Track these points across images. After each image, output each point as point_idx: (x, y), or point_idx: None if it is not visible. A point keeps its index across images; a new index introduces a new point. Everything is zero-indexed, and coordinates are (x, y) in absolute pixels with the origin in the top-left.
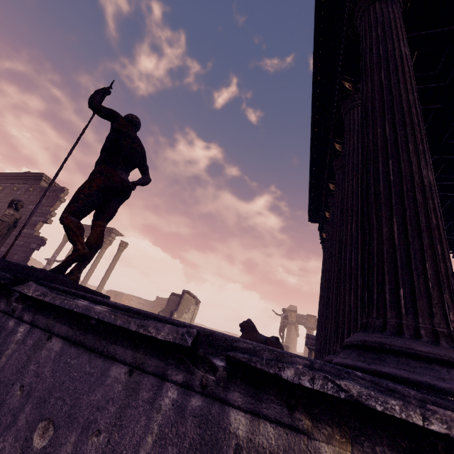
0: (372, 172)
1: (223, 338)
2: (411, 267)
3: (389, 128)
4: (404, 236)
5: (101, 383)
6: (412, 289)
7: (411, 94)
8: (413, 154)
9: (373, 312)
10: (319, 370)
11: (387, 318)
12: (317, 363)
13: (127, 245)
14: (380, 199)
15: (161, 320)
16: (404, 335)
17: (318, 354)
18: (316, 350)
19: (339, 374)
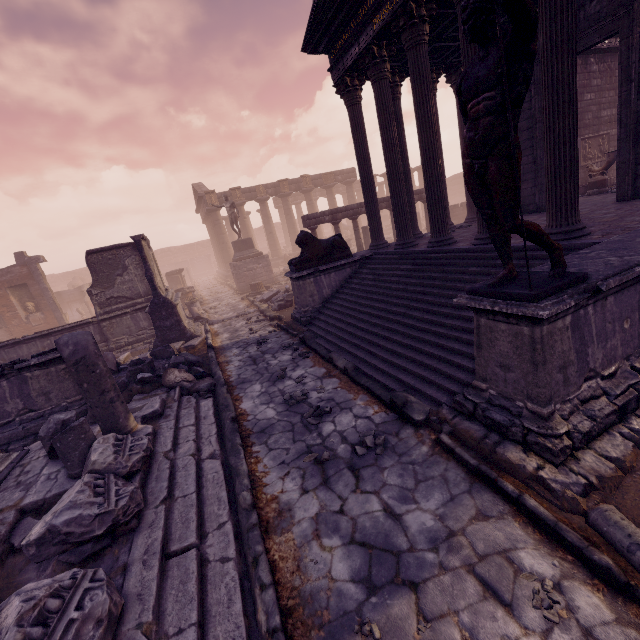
0: None
1: None
2: None
3: None
4: None
5: (636, 293)
6: None
7: None
8: None
9: None
10: None
11: None
12: None
13: None
14: None
15: None
16: None
17: (401, 231)
18: (372, 228)
19: None
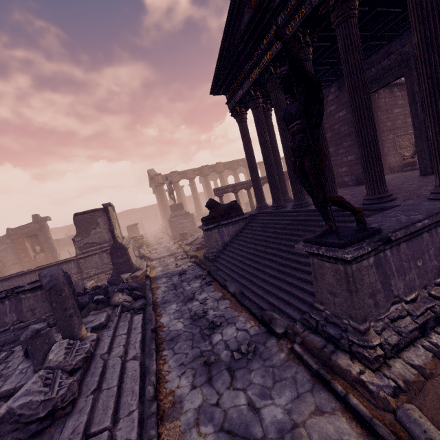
0: None
1: None
2: None
3: None
4: None
5: (423, 241)
6: None
7: None
8: None
9: None
10: None
11: None
12: None
13: None
14: None
15: (439, 213)
16: None
17: (275, 197)
18: (257, 196)
19: None
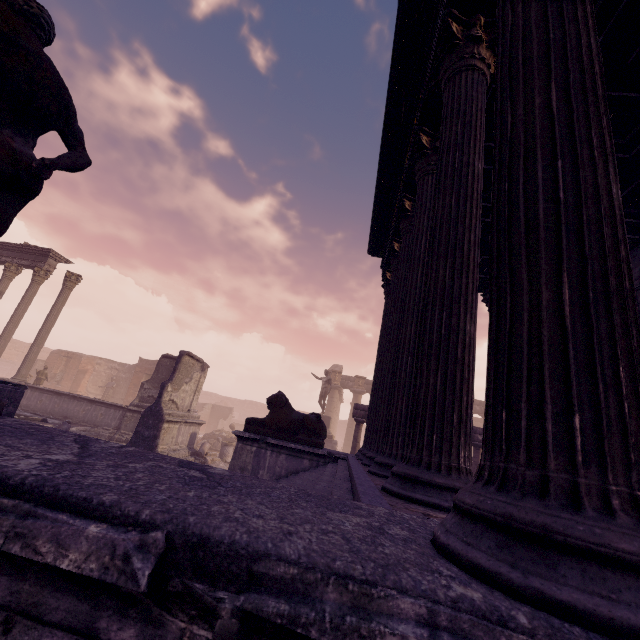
0: (523, 180)
1: (231, 552)
2: (594, 374)
3: (557, 97)
4: (583, 311)
5: None
6: (596, 417)
7: (593, 37)
8: (599, 153)
9: (519, 453)
10: (449, 630)
11: (549, 469)
12: (443, 611)
13: (79, 278)
14: (538, 236)
15: (76, 509)
16: (586, 511)
17: (371, 435)
18: (367, 427)
19: (491, 637)
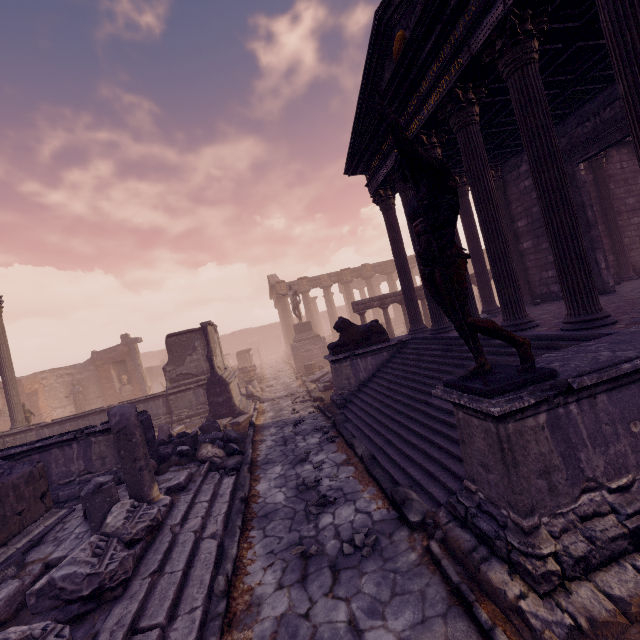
0: None
1: None
2: None
3: None
4: None
5: None
6: None
7: None
8: None
9: None
10: None
11: None
12: None
13: (2, 300)
14: None
15: None
16: None
17: (434, 316)
18: (410, 313)
19: None
